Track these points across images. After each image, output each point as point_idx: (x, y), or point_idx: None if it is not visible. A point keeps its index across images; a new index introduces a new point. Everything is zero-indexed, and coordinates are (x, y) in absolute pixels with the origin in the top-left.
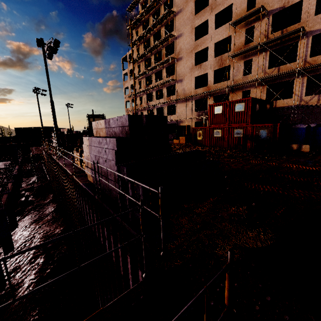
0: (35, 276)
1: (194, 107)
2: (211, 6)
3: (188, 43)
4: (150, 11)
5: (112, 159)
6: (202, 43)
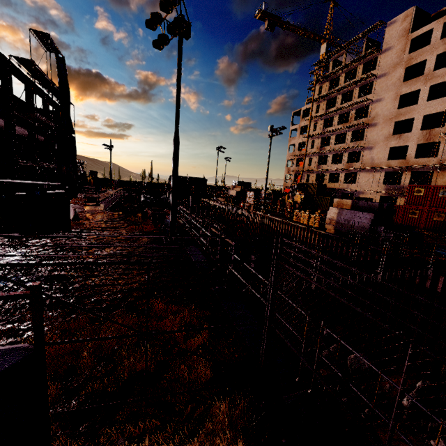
0: None
1: (383, 179)
2: (426, 76)
3: (388, 110)
4: (344, 69)
5: (367, 222)
6: (407, 113)
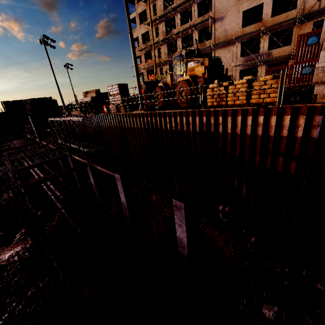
0: (218, 231)
1: (240, 51)
2: None
3: None
4: None
5: None
6: None
